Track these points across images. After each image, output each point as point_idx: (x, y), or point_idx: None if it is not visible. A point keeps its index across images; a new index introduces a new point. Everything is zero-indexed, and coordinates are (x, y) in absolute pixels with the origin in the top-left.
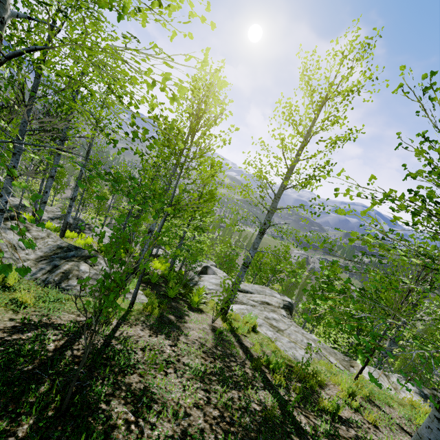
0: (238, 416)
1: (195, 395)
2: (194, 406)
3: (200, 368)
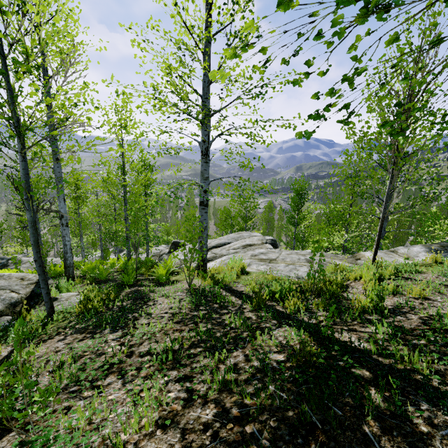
0: (253, 392)
1: (161, 400)
2: (159, 426)
3: (171, 348)
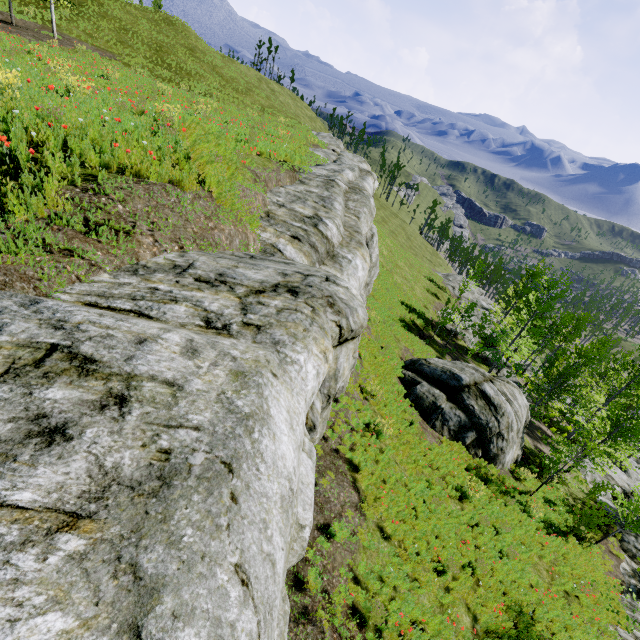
0: None
1: None
2: None
3: None
